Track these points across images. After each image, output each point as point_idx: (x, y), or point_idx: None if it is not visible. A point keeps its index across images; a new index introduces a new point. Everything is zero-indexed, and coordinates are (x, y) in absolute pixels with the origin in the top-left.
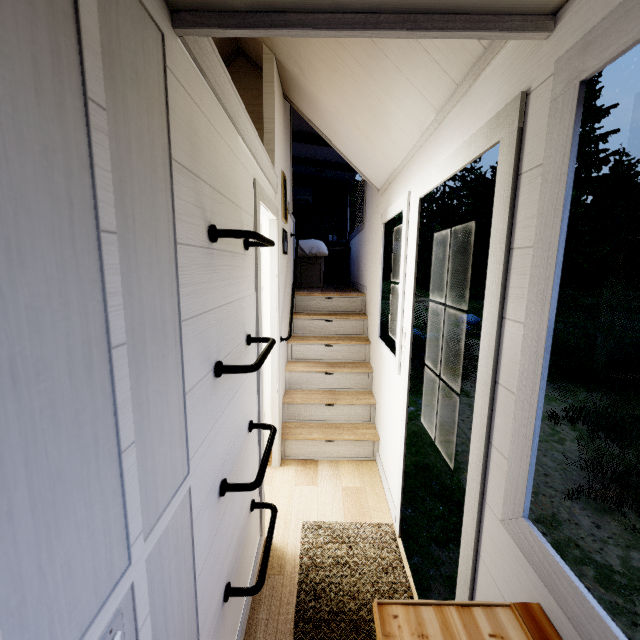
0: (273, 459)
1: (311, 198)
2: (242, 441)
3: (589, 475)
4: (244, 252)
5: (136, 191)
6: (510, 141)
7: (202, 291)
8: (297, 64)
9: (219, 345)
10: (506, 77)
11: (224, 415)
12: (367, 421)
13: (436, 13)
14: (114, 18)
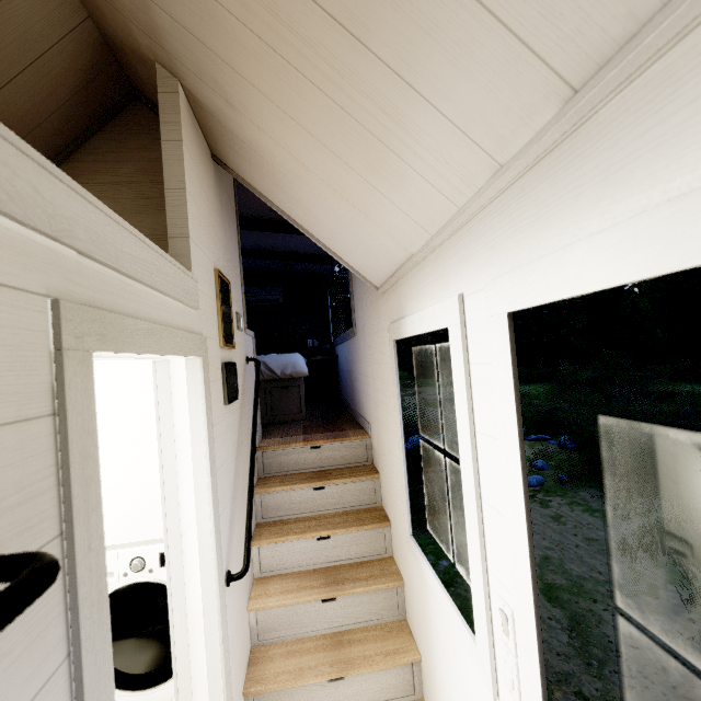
0: None
1: (281, 297)
2: None
3: None
4: None
5: None
6: None
7: None
8: (215, 85)
9: None
10: None
11: None
12: (409, 696)
13: None
14: None
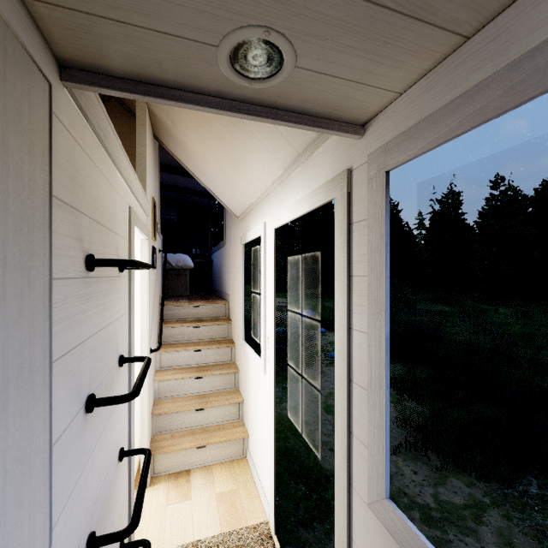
0: None
1: (176, 217)
2: (112, 475)
3: (403, 430)
4: (119, 274)
5: (10, 232)
6: (342, 200)
7: (76, 323)
8: (168, 115)
9: (92, 376)
10: (334, 156)
11: (94, 453)
12: (236, 419)
13: (290, 111)
14: (0, 67)
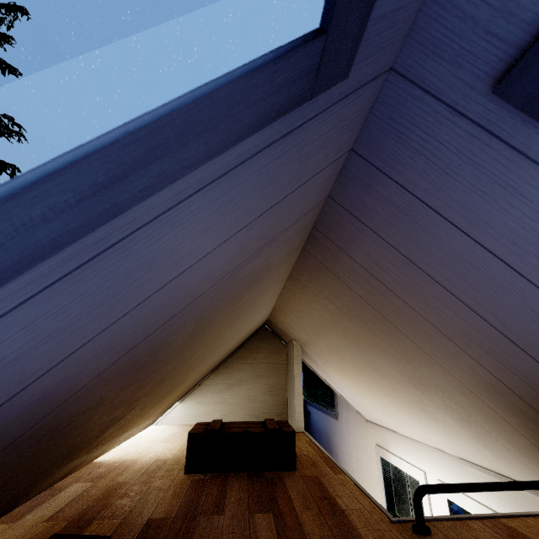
0: None
1: None
2: None
3: None
4: None
5: None
6: None
7: None
8: (322, 361)
9: None
10: None
11: None
12: None
13: None
14: None
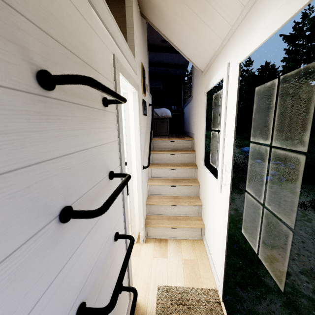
0: (140, 239)
1: (161, 86)
2: (107, 252)
3: None
4: (103, 108)
5: None
6: None
7: (27, 141)
8: None
9: (68, 190)
10: None
11: (81, 248)
12: (196, 215)
13: None
14: None
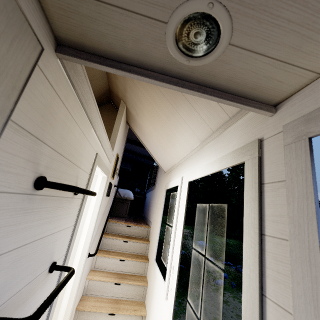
0: None
1: (130, 169)
2: None
3: None
4: (73, 196)
5: None
6: (253, 163)
7: None
8: (135, 110)
9: (4, 288)
10: (244, 131)
11: None
12: None
13: (216, 89)
14: None
